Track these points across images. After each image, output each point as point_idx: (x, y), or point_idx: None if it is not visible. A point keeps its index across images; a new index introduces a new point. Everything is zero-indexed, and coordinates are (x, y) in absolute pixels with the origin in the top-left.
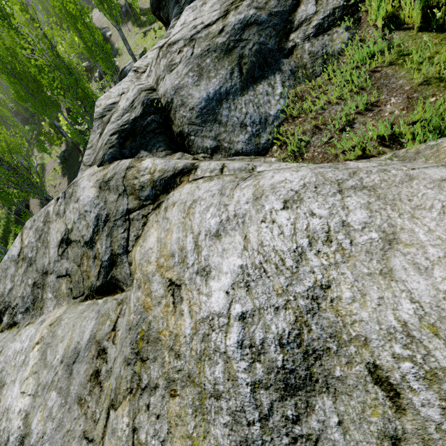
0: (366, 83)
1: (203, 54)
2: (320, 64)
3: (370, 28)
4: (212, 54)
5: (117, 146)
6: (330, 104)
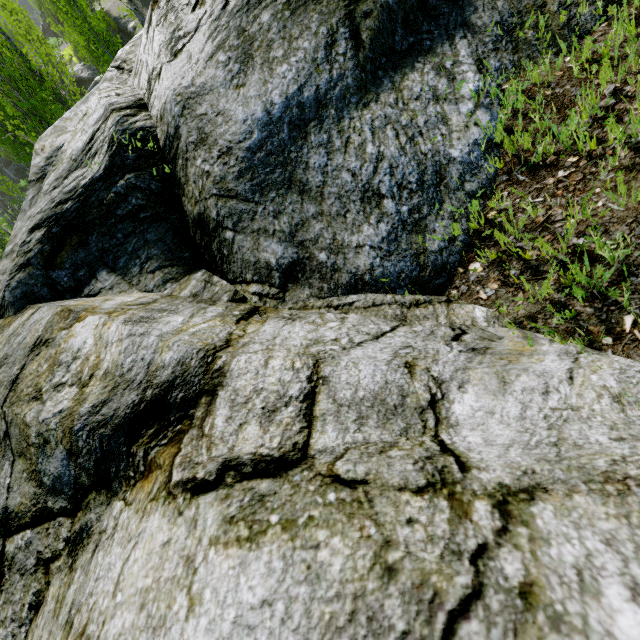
0: None
1: None
2: None
3: None
4: None
5: (37, 263)
6: None
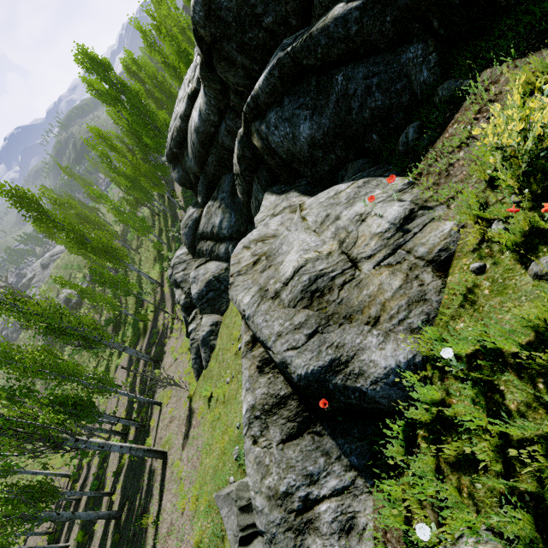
0: None
1: None
2: None
3: None
4: None
5: None
6: None
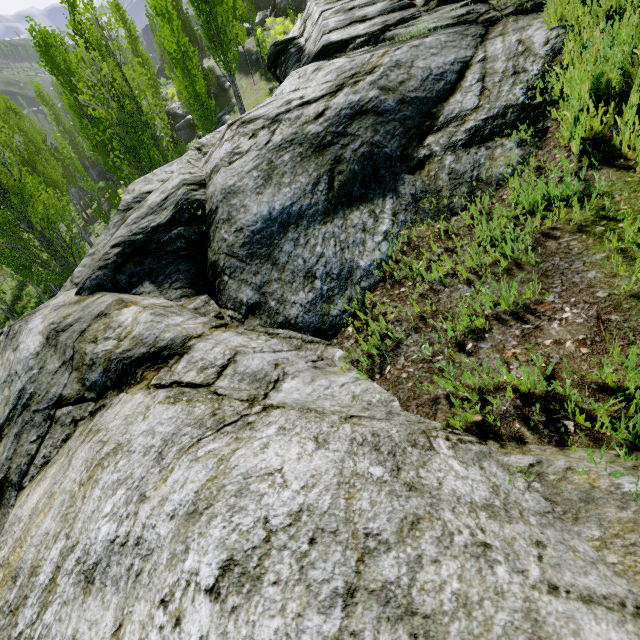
0: (527, 257)
1: (282, 145)
2: (463, 194)
3: (559, 151)
4: (295, 147)
5: (111, 268)
6: (457, 277)
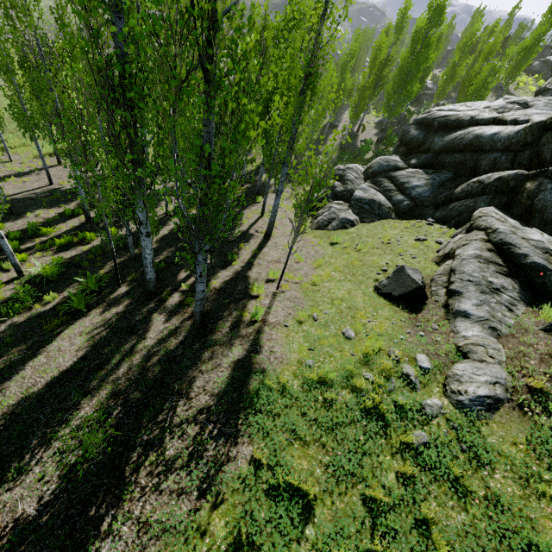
0: None
1: (550, 104)
2: None
3: None
4: None
5: (512, 103)
6: None
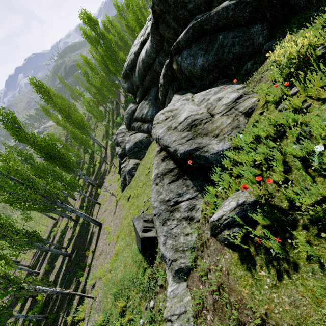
0: None
1: None
2: None
3: None
4: None
5: (150, 20)
6: None
